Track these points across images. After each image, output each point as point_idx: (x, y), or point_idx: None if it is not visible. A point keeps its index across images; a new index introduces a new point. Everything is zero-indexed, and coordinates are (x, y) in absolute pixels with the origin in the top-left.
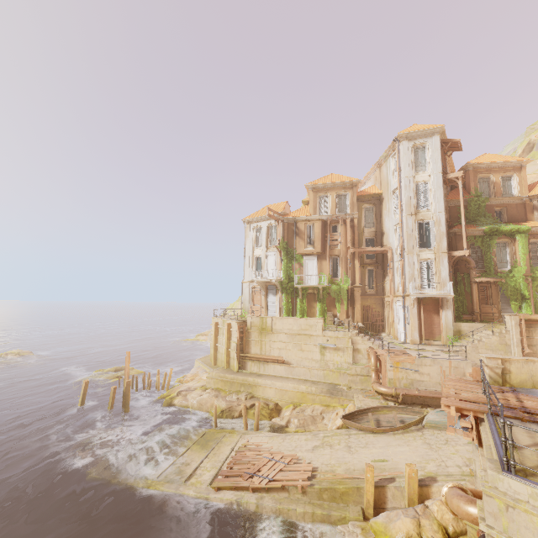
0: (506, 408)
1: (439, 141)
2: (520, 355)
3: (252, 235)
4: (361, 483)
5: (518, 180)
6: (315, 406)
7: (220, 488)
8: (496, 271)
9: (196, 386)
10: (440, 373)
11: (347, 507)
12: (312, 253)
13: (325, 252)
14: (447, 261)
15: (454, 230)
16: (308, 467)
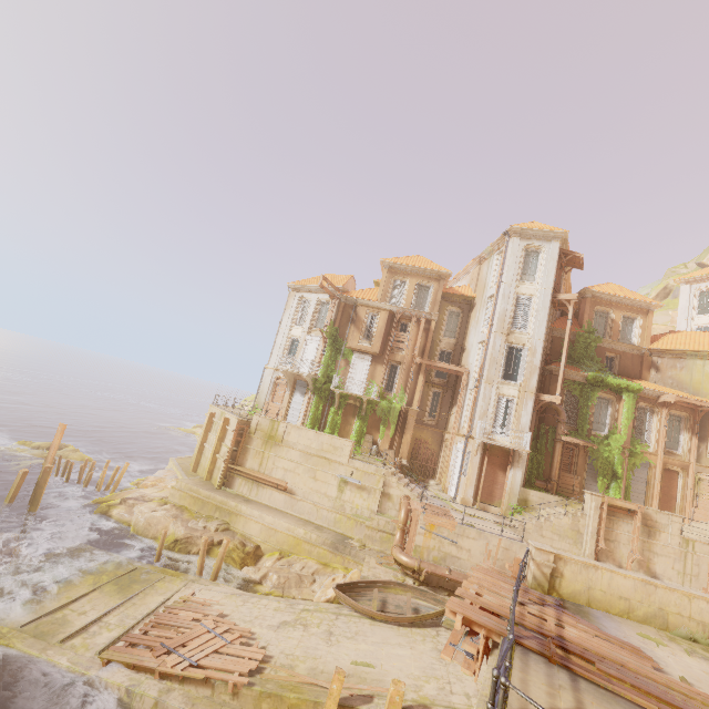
0: (535, 635)
1: (558, 249)
2: (593, 550)
3: (295, 308)
4: (323, 696)
5: (641, 325)
6: (309, 562)
7: (113, 663)
8: (589, 433)
9: (154, 496)
10: (484, 552)
11: None
12: (366, 351)
13: (384, 354)
14: (532, 405)
15: (551, 367)
16: (257, 654)
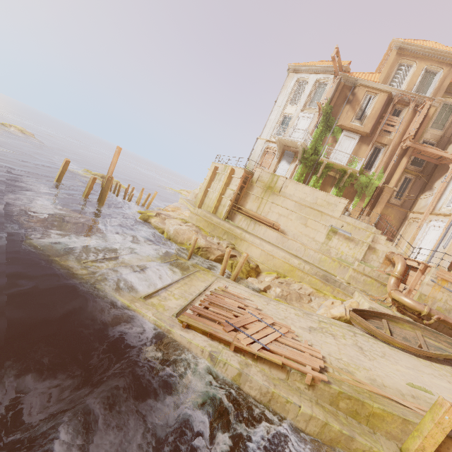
0: None
1: None
2: None
3: (292, 88)
4: (411, 416)
5: None
6: (304, 285)
7: (189, 326)
8: None
9: (176, 216)
10: None
11: (376, 436)
12: (356, 130)
13: (372, 136)
14: None
15: None
16: (315, 353)
